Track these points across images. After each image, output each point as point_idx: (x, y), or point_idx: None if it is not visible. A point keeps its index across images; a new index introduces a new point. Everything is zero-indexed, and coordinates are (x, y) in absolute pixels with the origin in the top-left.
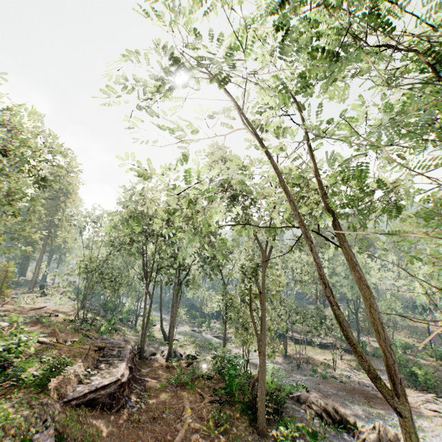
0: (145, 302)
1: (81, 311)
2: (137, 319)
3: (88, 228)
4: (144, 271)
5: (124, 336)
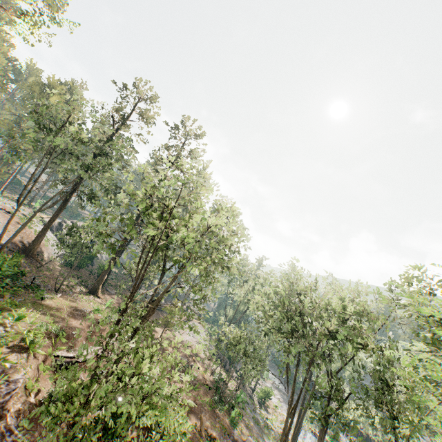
0: (285, 425)
1: (213, 361)
2: (255, 384)
3: (236, 280)
4: (288, 374)
5: (247, 423)
